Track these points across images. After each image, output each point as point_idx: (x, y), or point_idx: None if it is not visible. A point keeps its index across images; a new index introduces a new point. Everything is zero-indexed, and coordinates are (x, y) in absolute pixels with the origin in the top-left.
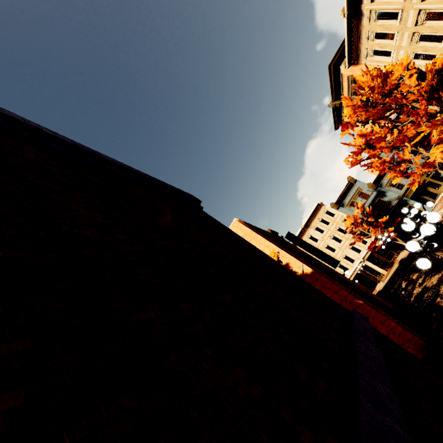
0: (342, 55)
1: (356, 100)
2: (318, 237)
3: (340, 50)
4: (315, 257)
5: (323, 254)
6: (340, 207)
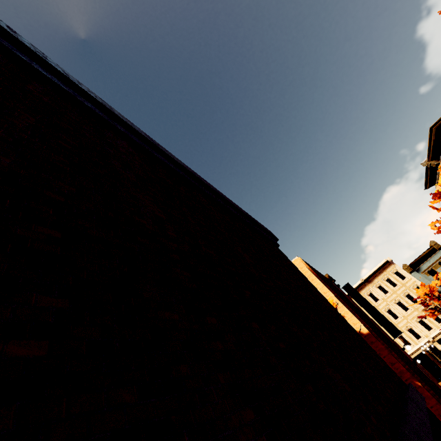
0: None
1: None
2: (379, 296)
3: None
4: (371, 317)
5: (383, 318)
6: (414, 271)
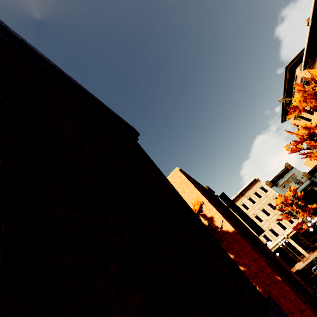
0: (300, 61)
1: (308, 87)
2: (249, 205)
3: (299, 57)
4: (243, 221)
5: (250, 219)
6: (273, 186)
